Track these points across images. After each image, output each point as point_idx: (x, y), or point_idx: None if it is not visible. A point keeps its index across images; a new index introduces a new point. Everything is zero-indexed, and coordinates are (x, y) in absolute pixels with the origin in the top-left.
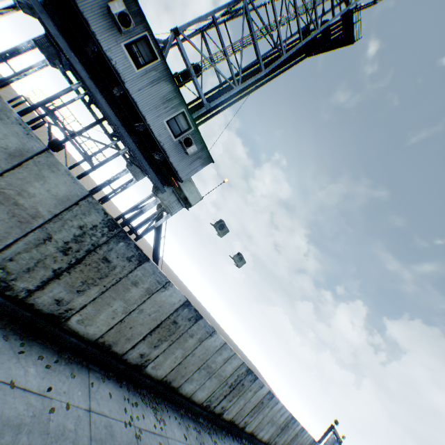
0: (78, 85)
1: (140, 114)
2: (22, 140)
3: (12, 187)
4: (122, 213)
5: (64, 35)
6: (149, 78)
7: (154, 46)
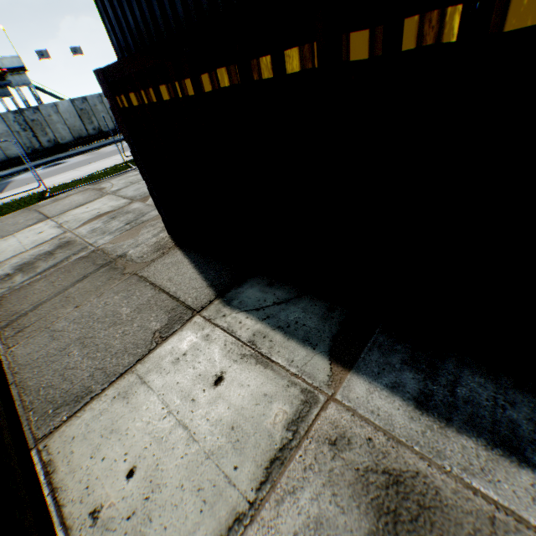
0: None
1: None
2: None
3: None
4: None
5: None
6: None
7: None
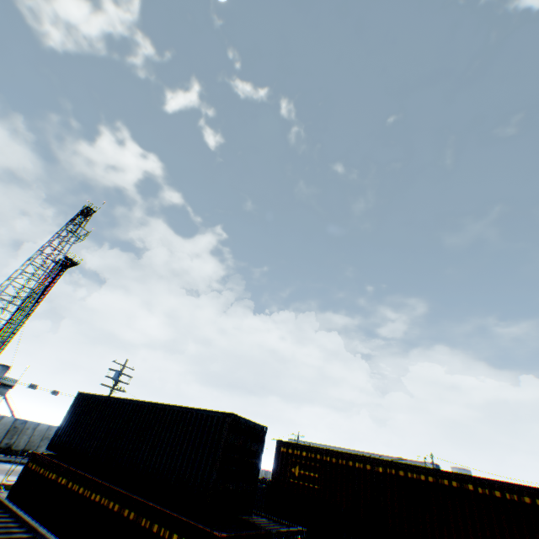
0: None
1: None
2: None
3: None
4: None
5: None
6: None
7: None
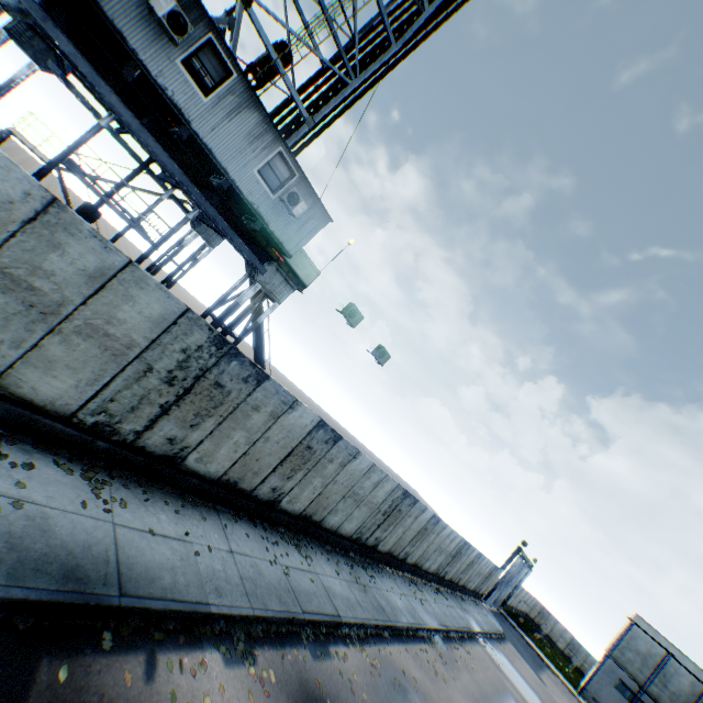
0: (110, 120)
1: (218, 167)
2: (100, 256)
3: (99, 316)
4: (209, 309)
5: (71, 37)
6: (225, 109)
7: (224, 54)
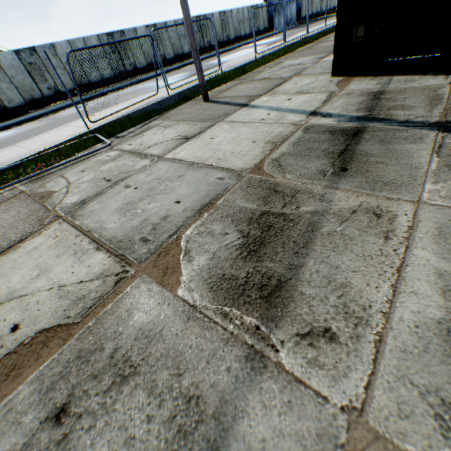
0: None
1: None
2: None
3: None
4: None
5: None
6: None
7: None
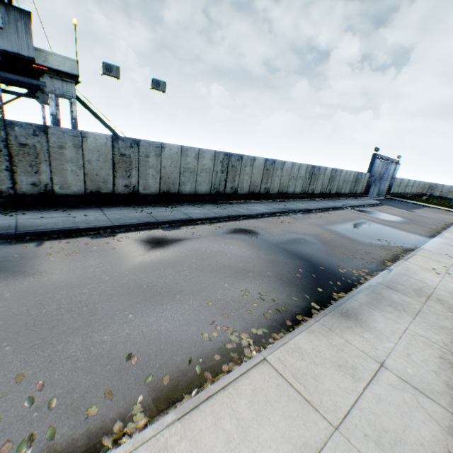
0: None
1: None
2: None
3: None
4: None
5: None
6: None
7: None
